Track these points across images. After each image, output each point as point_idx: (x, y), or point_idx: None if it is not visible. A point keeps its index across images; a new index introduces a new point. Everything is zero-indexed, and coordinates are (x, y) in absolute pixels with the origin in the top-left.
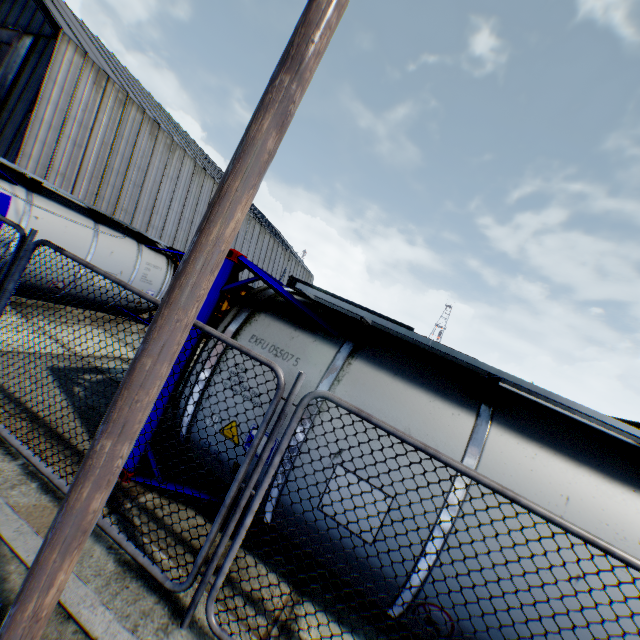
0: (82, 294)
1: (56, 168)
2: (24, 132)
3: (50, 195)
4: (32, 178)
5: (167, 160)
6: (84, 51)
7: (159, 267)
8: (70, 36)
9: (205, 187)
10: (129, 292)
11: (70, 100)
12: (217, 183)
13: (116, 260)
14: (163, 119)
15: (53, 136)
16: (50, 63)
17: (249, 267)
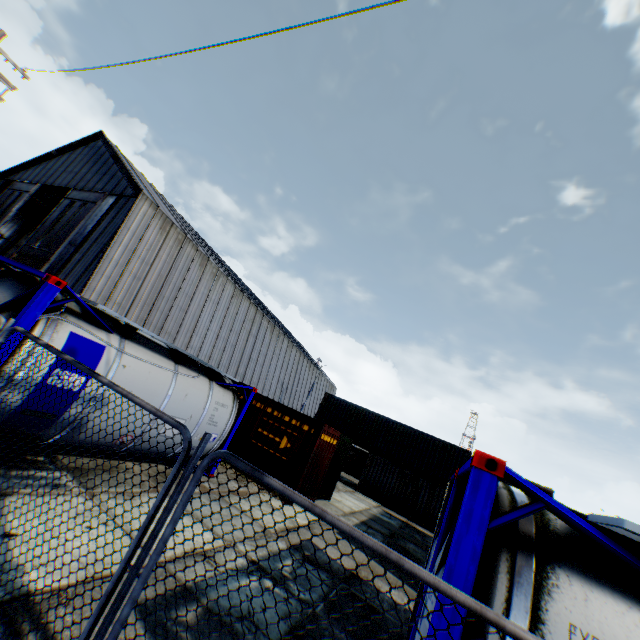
0: (146, 446)
1: (114, 298)
2: (93, 269)
3: (139, 339)
4: (126, 324)
5: (211, 286)
6: (156, 205)
7: (226, 405)
8: (147, 194)
9: (242, 307)
10: (193, 438)
11: (138, 241)
12: (252, 303)
13: (188, 403)
14: (209, 252)
15: (117, 271)
16: (128, 214)
17: (525, 486)
